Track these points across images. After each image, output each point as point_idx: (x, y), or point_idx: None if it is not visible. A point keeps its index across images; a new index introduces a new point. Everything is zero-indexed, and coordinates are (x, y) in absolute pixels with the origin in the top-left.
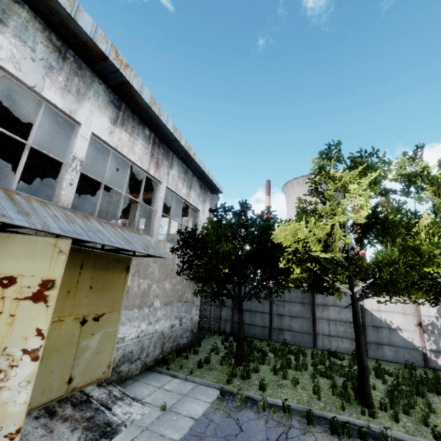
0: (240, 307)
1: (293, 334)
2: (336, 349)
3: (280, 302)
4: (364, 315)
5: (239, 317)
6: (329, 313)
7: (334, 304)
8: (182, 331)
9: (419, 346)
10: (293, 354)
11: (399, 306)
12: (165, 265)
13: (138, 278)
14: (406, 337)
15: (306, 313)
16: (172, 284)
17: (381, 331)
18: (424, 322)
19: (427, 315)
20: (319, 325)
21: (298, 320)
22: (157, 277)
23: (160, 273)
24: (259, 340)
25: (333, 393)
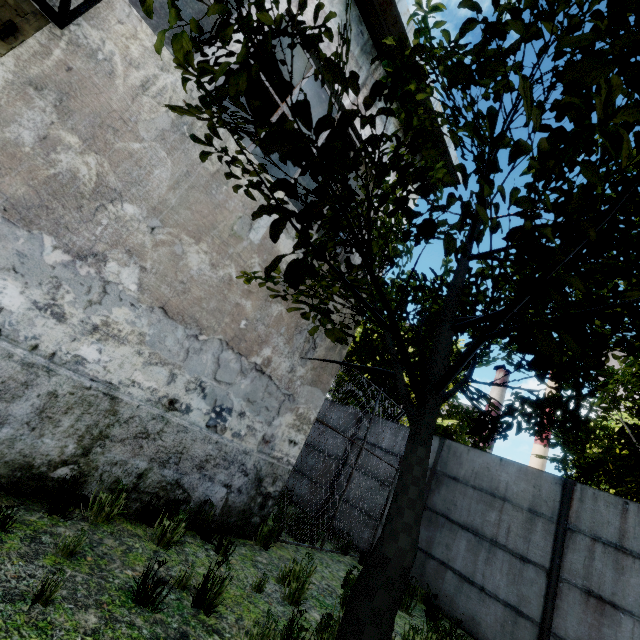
0: (426, 407)
1: None
2: None
3: (604, 549)
4: None
5: (407, 449)
6: None
7: None
8: (216, 453)
9: None
10: None
11: None
12: (207, 193)
13: (59, 116)
14: None
15: None
16: (221, 274)
17: None
18: None
19: None
20: None
21: None
22: (158, 196)
23: (180, 198)
24: None
25: None
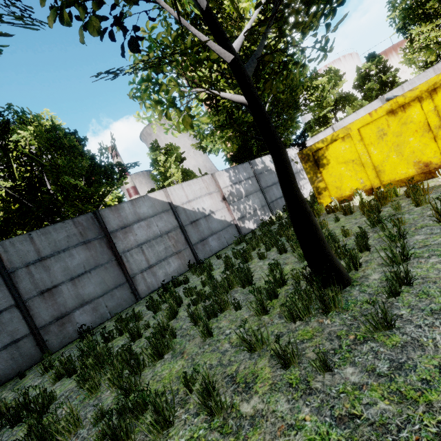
0: None
1: (94, 305)
2: (166, 278)
3: (35, 266)
4: (178, 214)
5: None
6: (136, 236)
7: (138, 219)
8: None
9: (231, 220)
10: (118, 334)
11: (203, 188)
12: None
13: None
14: (220, 218)
15: (101, 254)
16: None
17: (199, 224)
18: (226, 195)
19: (225, 186)
20: (130, 262)
21: (92, 276)
22: None
23: None
24: (15, 380)
25: (293, 317)
